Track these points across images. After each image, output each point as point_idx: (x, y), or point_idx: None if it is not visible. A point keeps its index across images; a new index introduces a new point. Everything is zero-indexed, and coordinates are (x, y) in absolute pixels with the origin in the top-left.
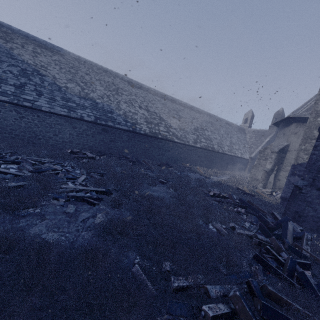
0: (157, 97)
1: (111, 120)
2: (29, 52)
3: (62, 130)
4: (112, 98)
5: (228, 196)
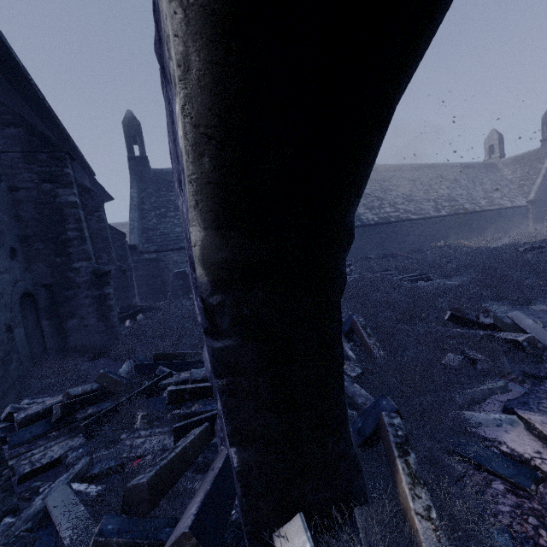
0: None
1: None
2: None
3: None
4: None
5: (545, 244)
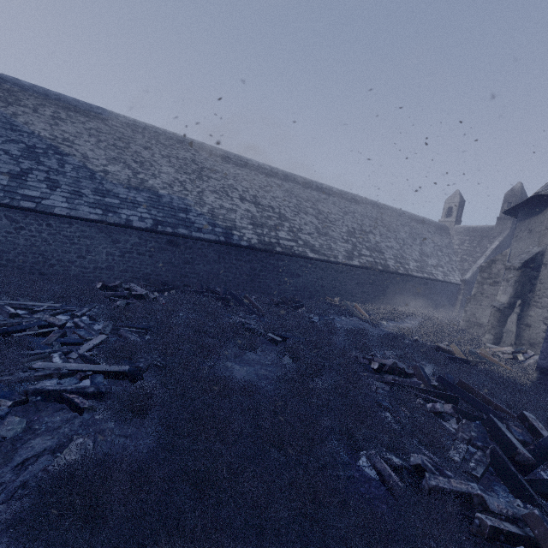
0: (276, 179)
1: (185, 224)
2: (45, 119)
3: (94, 248)
4: (190, 186)
5: (412, 371)
